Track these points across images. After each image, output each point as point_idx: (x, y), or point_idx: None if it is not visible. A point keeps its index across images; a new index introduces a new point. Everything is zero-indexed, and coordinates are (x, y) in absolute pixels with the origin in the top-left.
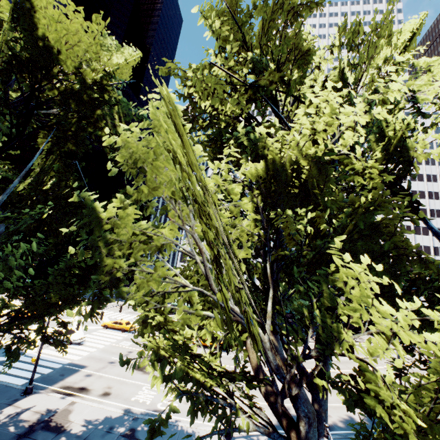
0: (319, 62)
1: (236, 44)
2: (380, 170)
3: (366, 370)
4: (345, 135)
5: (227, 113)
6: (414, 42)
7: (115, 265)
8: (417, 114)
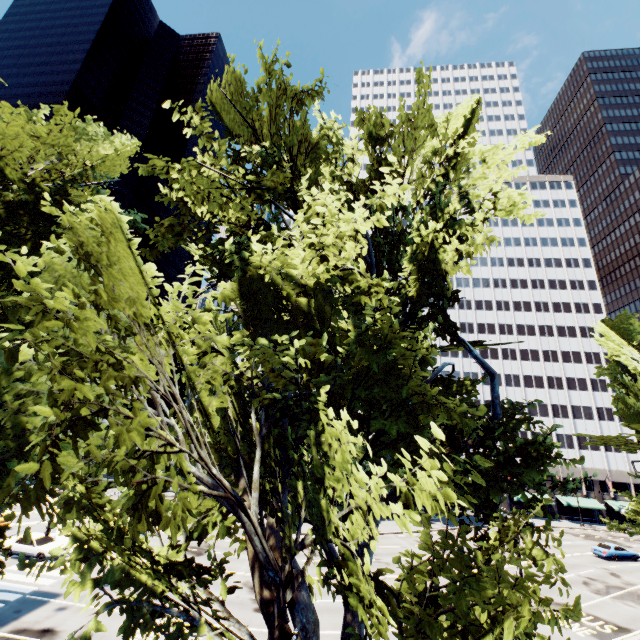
0: (349, 155)
1: (223, 141)
2: (417, 287)
3: (349, 551)
4: (349, 248)
5: (230, 219)
6: (474, 127)
7: (28, 429)
8: (470, 215)
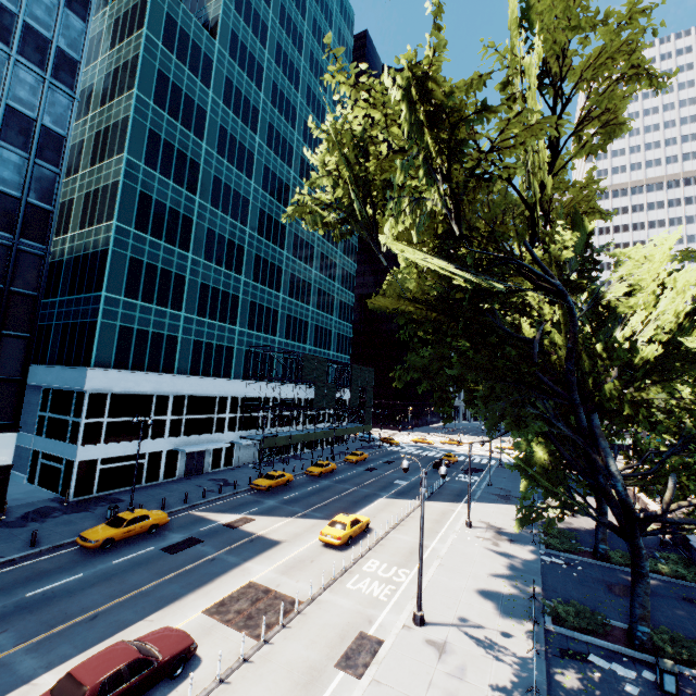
0: None
1: None
2: None
3: None
4: None
5: None
6: None
7: None
8: None
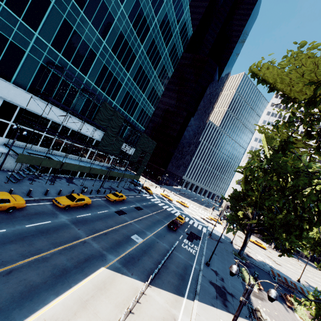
0: None
1: None
2: None
3: None
4: None
5: None
6: None
7: None
8: None
